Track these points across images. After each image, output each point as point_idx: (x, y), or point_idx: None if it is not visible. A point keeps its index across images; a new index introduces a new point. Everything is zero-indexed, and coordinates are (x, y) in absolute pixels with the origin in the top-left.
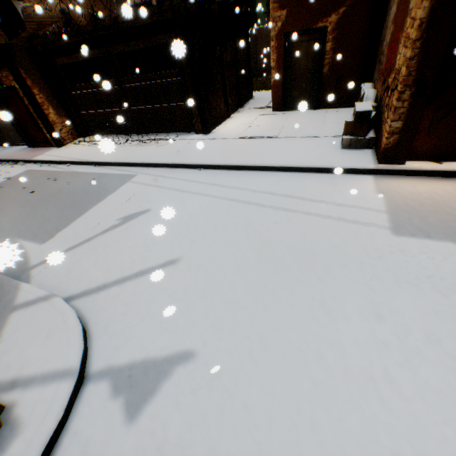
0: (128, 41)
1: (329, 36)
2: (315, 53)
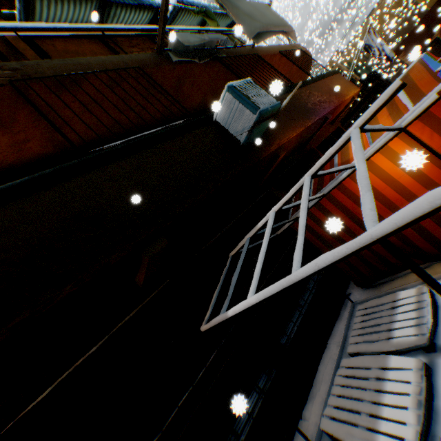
0: (350, 117)
1: (439, 39)
2: (437, 48)
